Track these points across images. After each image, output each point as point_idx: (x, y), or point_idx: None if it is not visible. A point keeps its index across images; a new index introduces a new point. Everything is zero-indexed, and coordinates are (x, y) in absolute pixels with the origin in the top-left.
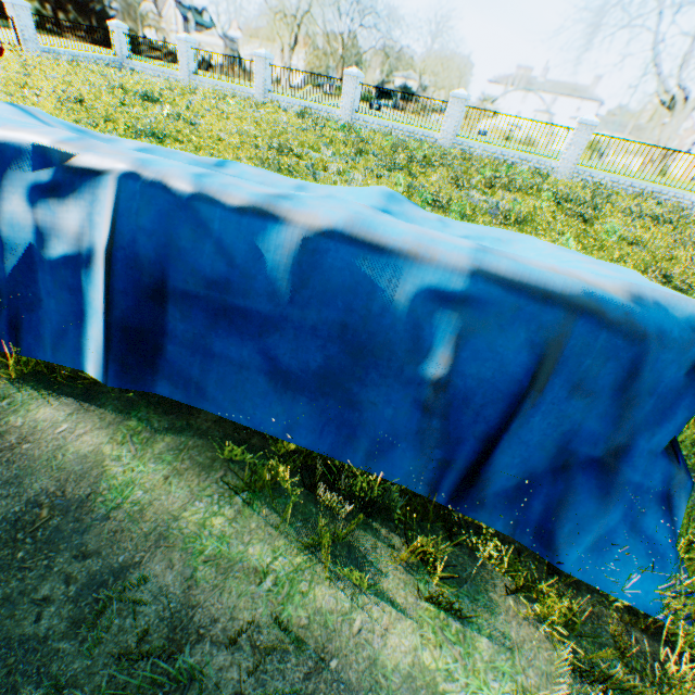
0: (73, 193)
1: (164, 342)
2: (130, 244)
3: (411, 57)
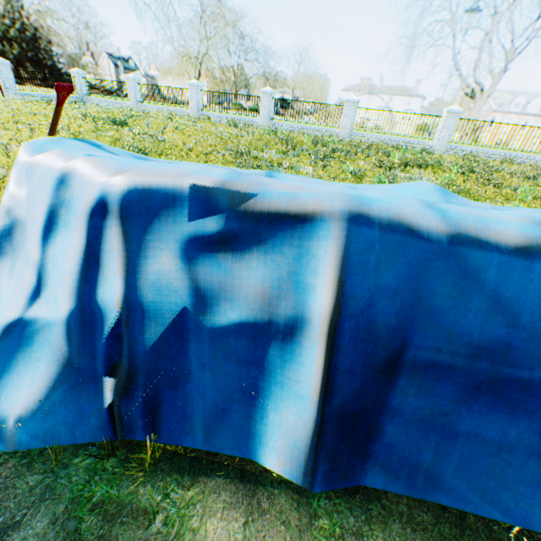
0: (256, 245)
1: (380, 421)
2: (363, 310)
3: (292, 77)
